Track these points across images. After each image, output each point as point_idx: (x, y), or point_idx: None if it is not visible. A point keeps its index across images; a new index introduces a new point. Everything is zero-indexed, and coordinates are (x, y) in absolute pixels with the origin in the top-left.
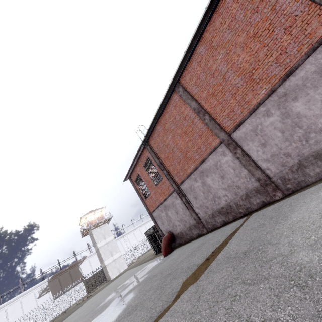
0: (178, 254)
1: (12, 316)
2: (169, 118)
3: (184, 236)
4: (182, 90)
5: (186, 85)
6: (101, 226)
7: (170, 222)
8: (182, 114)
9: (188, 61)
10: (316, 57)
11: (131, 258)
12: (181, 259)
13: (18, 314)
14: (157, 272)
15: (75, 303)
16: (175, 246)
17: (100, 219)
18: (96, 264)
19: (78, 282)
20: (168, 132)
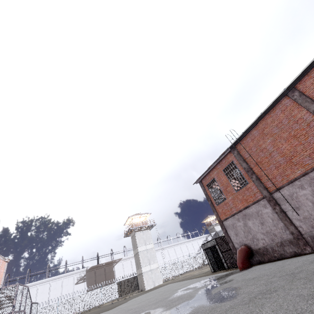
0: (276, 266)
1: (53, 292)
2: (272, 122)
3: (269, 253)
4: (298, 94)
5: (305, 90)
6: (144, 231)
7: (249, 233)
8: (293, 118)
9: (313, 67)
10: None
11: (165, 275)
12: (295, 266)
13: (57, 293)
14: (253, 276)
15: (107, 301)
16: (252, 264)
17: (145, 224)
18: (128, 270)
19: (113, 280)
20: (267, 136)
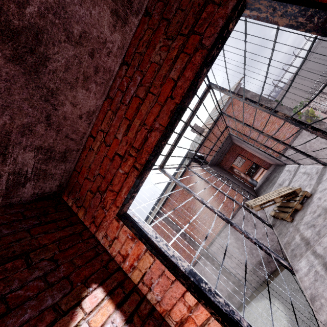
0: None
1: None
2: None
3: None
4: None
5: None
6: None
7: None
8: None
9: None
10: (197, 266)
11: None
12: None
13: None
14: None
15: None
16: None
17: None
18: None
19: None
20: None
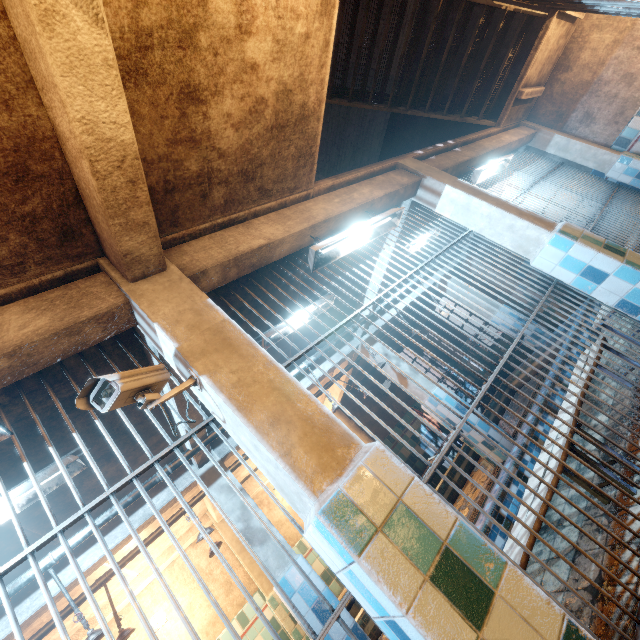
0: None
1: None
2: None
3: None
4: None
5: None
6: None
7: None
8: None
9: None
10: None
11: None
12: None
13: None
14: None
15: None
16: None
17: None
18: None
19: None
20: None
